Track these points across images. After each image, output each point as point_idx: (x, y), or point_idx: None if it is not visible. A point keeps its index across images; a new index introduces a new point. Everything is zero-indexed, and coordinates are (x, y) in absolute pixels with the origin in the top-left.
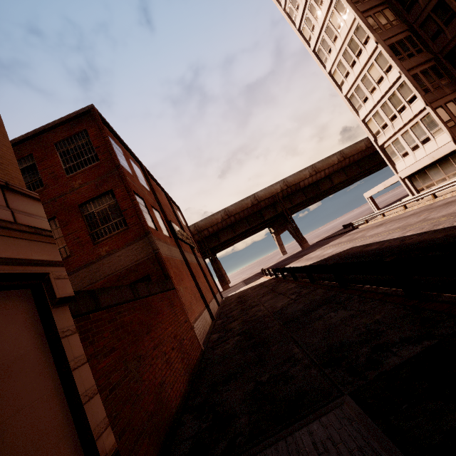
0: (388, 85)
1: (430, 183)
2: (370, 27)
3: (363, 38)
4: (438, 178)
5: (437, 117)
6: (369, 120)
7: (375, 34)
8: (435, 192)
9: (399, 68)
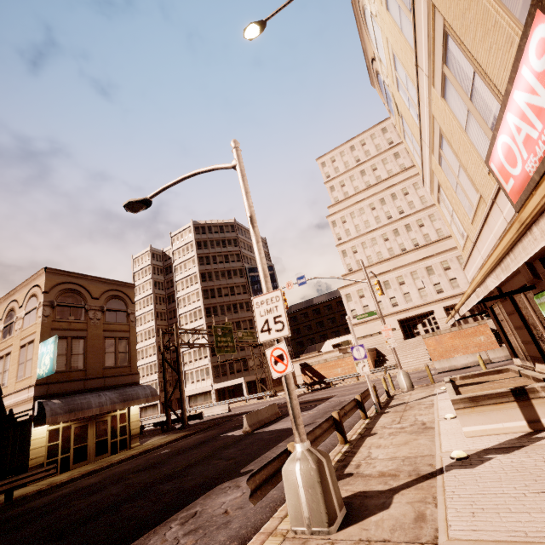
0: (152, 360)
1: (147, 415)
2: (157, 333)
3: (153, 334)
4: (150, 413)
5: (159, 385)
6: (140, 368)
7: (157, 337)
8: (143, 420)
9: (157, 357)
